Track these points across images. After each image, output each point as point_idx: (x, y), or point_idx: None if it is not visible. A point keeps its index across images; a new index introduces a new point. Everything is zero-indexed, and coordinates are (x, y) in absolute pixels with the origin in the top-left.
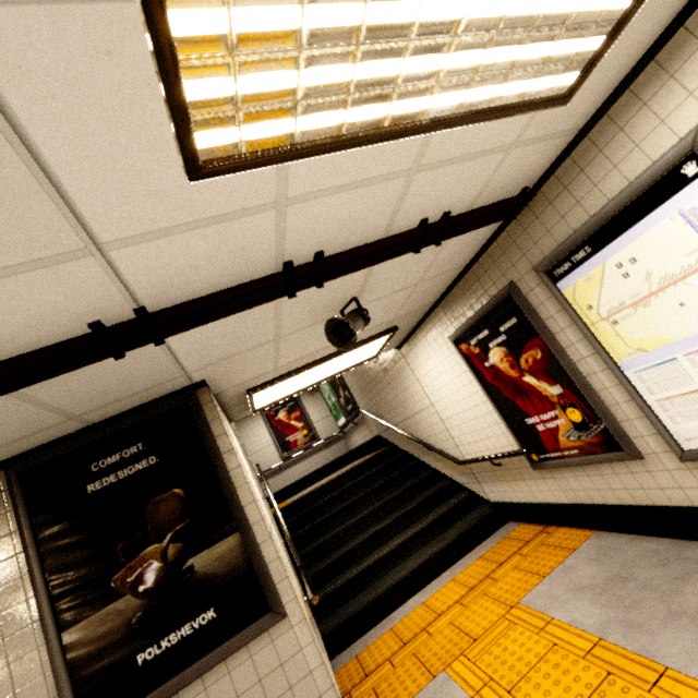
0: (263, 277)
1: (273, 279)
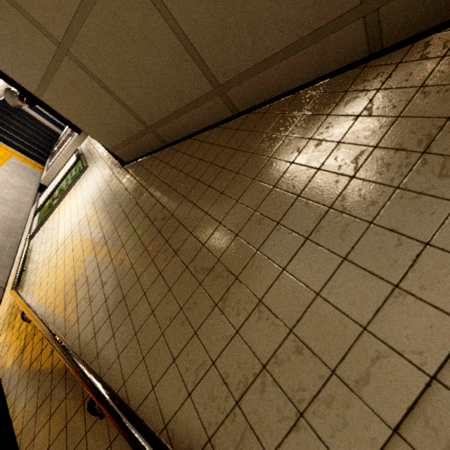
0: None
1: None
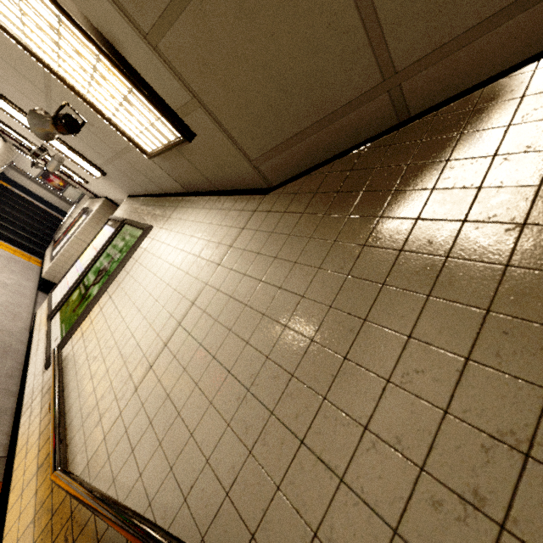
0: (15, 139)
1: (16, 142)
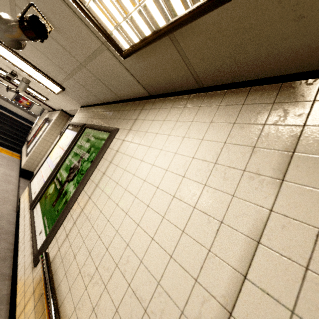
0: None
1: None
